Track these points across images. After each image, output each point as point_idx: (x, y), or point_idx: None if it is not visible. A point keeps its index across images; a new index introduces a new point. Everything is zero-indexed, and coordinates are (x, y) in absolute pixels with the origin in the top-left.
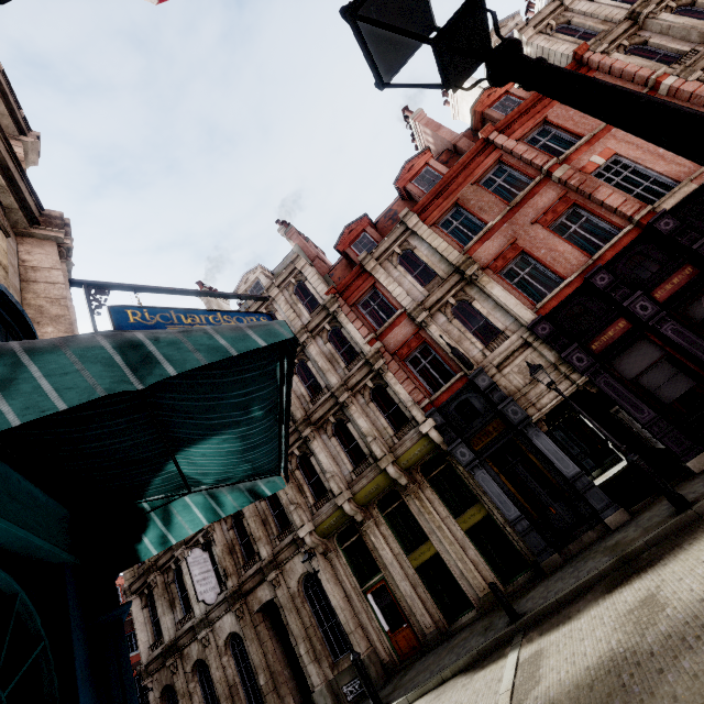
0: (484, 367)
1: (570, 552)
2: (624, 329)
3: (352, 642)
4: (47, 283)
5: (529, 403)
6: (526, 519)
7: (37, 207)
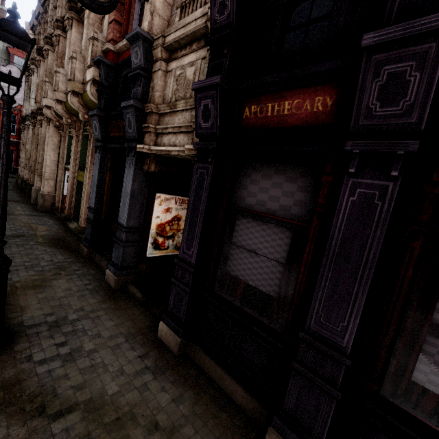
0: (155, 39)
1: (95, 258)
2: (314, 118)
3: (42, 183)
4: None
5: (151, 127)
6: (95, 215)
7: None
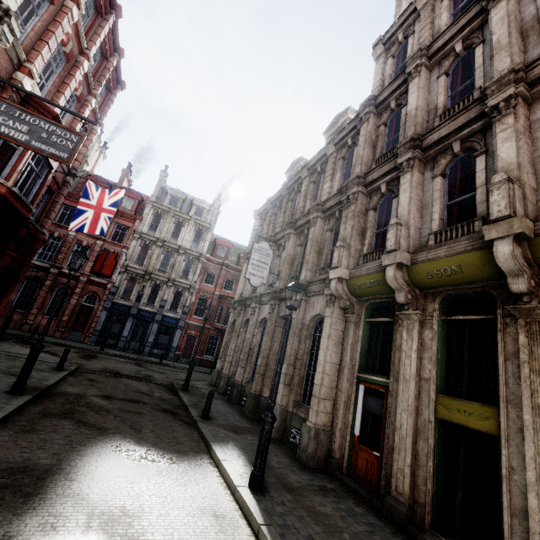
0: None
1: None
2: None
3: (313, 405)
4: None
5: None
6: None
7: None
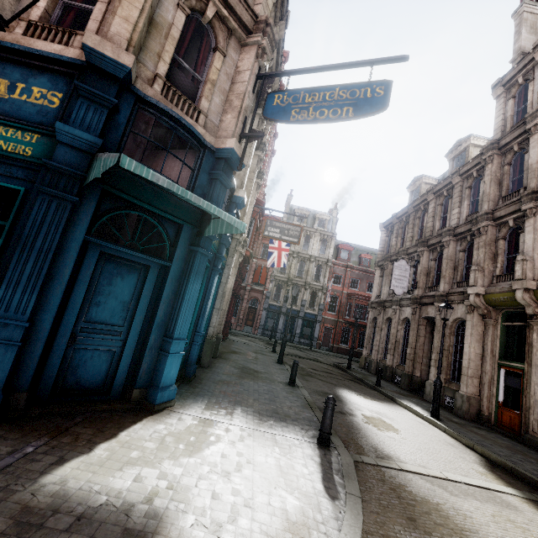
0: None
1: None
2: None
3: (463, 381)
4: (241, 82)
5: None
6: None
7: (253, 18)
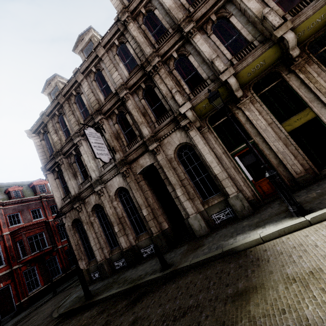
0: None
1: None
2: None
3: (226, 185)
4: None
5: None
6: None
7: None
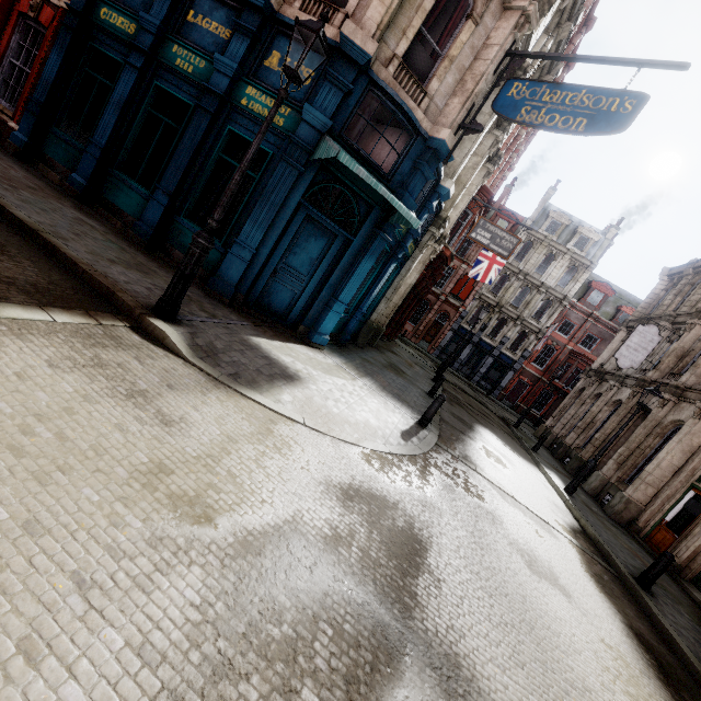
0: None
1: None
2: None
3: (634, 483)
4: (484, 60)
5: None
6: None
7: None
